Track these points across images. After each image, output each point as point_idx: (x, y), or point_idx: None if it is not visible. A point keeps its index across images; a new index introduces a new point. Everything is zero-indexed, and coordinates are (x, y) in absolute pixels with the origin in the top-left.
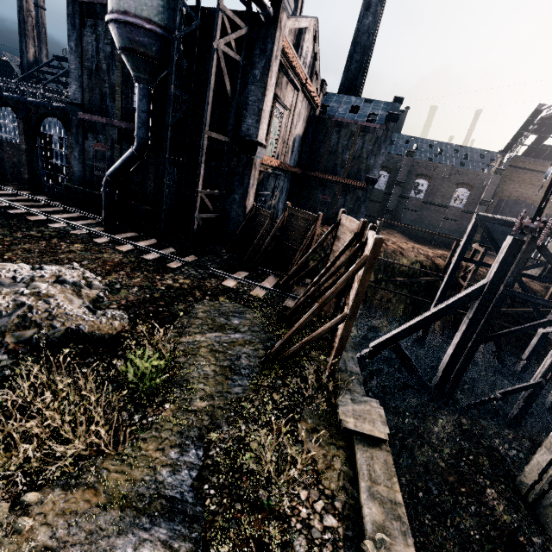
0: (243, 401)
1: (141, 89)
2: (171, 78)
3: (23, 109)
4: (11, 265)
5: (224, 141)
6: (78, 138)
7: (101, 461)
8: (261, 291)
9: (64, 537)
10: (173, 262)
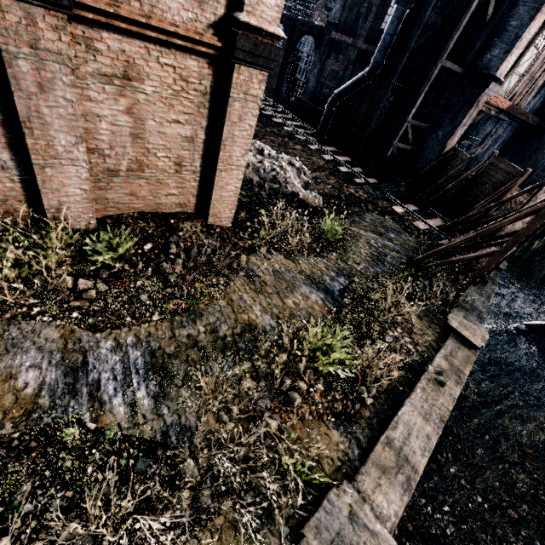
0: (380, 276)
1: (398, 11)
2: (432, 0)
3: (291, 27)
4: (267, 146)
5: (455, 72)
6: (323, 56)
7: (299, 257)
8: (423, 225)
9: (283, 271)
10: (358, 179)
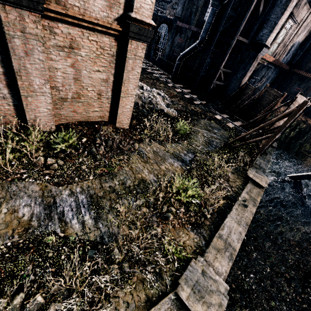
0: (210, 152)
1: (212, 10)
2: (230, 4)
3: (154, 19)
4: (145, 85)
5: (244, 42)
6: (173, 35)
7: (167, 143)
8: (232, 125)
9: (158, 151)
10: (196, 101)
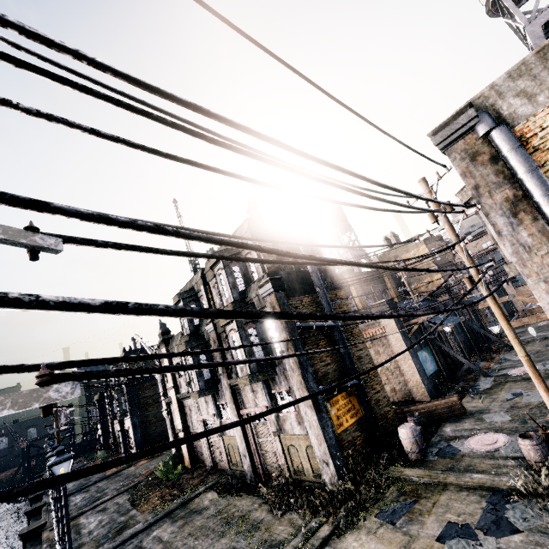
0: None
1: None
2: None
3: None
4: None
5: None
6: None
7: None
8: None
9: None
10: None
